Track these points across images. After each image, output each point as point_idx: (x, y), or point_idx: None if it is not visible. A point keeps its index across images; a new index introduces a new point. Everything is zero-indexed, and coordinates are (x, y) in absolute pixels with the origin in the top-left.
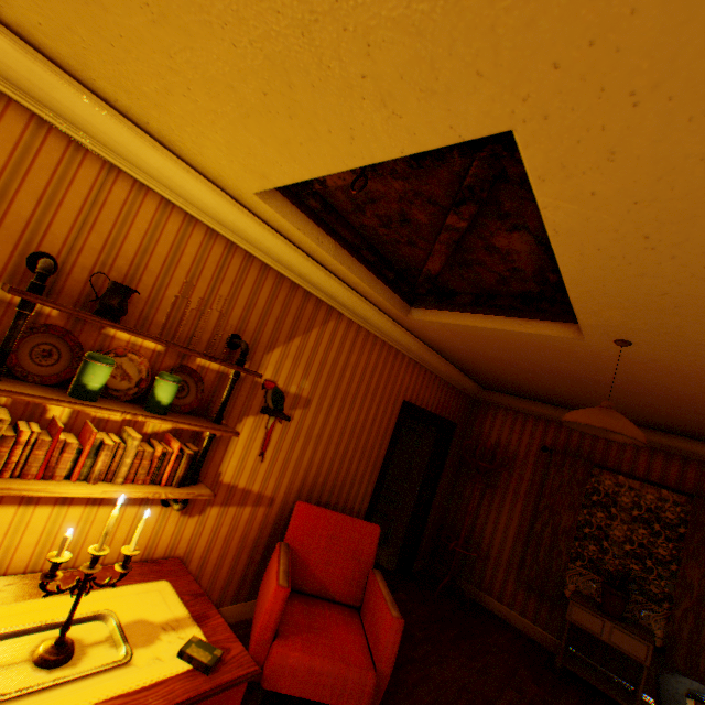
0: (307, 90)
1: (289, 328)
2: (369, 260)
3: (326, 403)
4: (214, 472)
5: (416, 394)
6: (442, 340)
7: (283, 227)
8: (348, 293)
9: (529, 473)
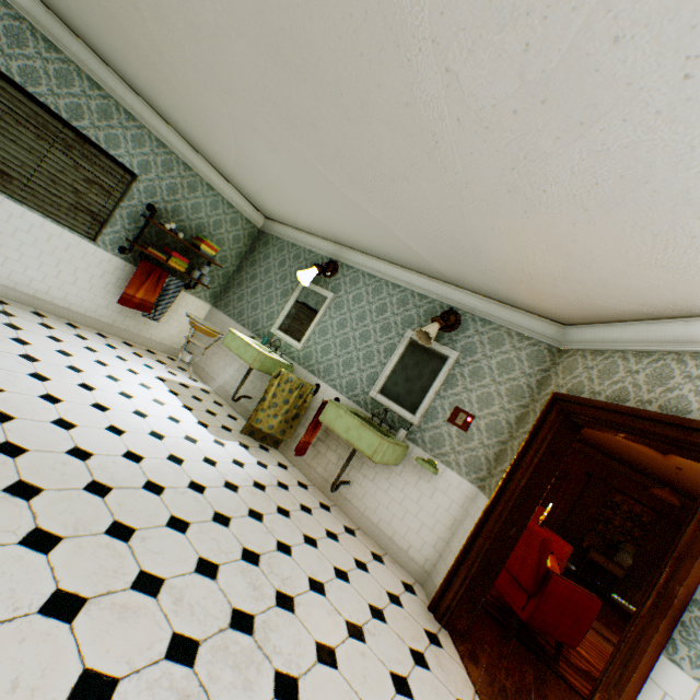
0: None
1: None
2: None
3: None
4: None
5: None
6: None
7: None
8: None
9: (574, 483)
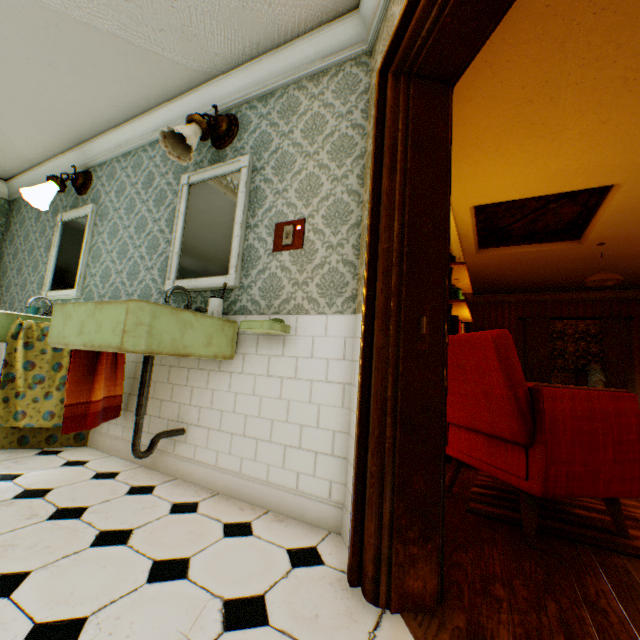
0: (560, 176)
1: None
2: (478, 228)
3: None
4: None
5: None
6: (483, 265)
7: (462, 219)
8: (458, 247)
9: (513, 335)
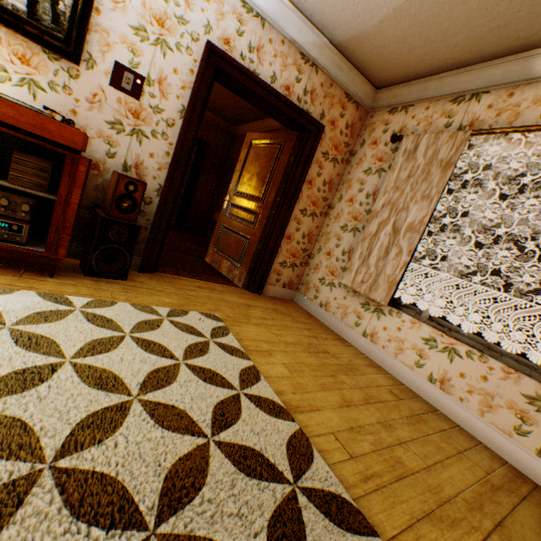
0: None
1: None
2: None
3: None
4: None
5: None
6: None
7: None
8: None
9: None
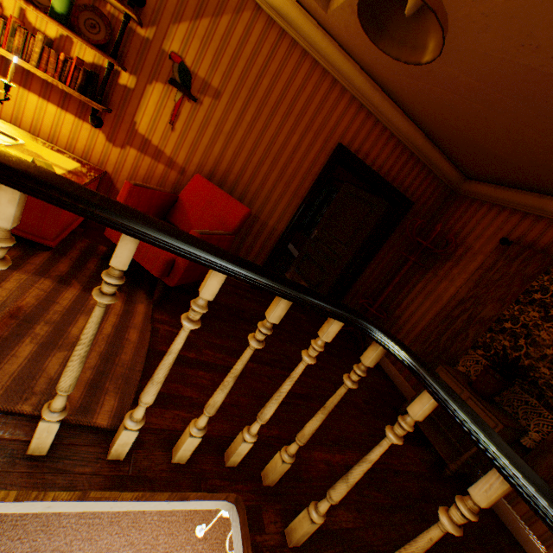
0: None
1: (196, 5)
2: None
3: (239, 105)
4: (130, 119)
5: (358, 146)
6: (375, 59)
7: None
8: None
9: (474, 266)
